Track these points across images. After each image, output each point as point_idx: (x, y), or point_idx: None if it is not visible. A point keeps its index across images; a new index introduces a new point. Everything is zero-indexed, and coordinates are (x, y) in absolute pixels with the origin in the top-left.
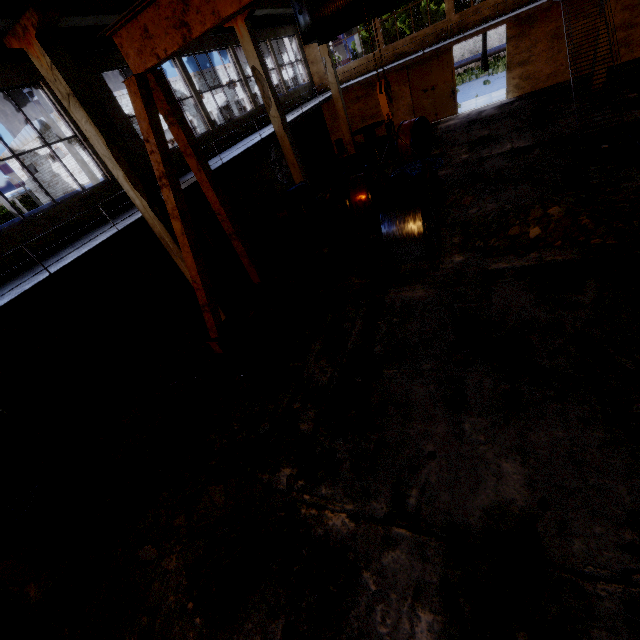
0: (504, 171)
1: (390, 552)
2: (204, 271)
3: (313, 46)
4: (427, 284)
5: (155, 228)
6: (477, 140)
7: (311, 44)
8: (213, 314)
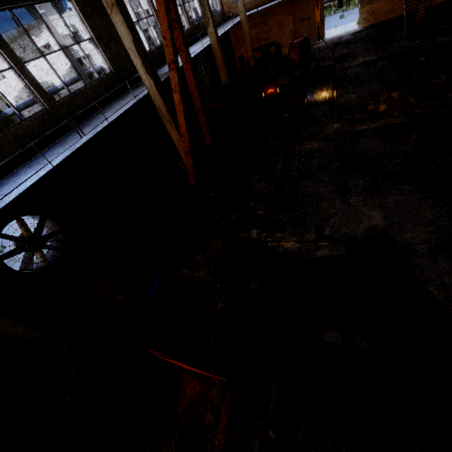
0: (360, 75)
1: (319, 251)
2: (188, 129)
3: None
4: (319, 140)
5: (156, 101)
6: (340, 56)
7: None
8: (192, 158)
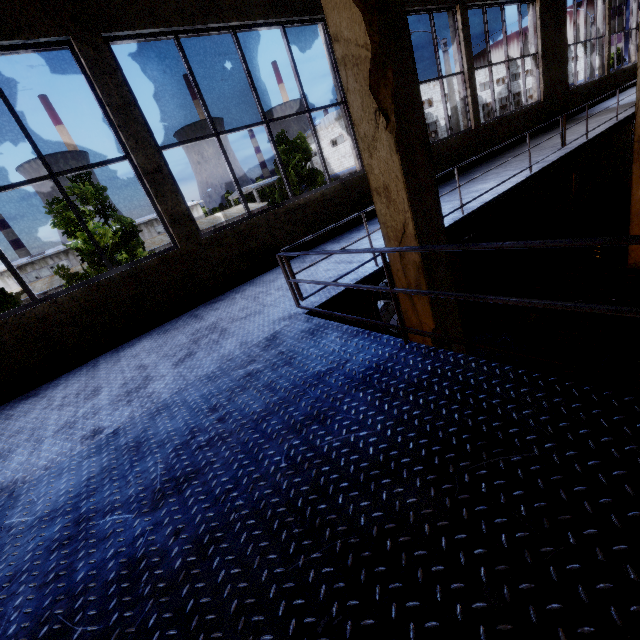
0: None
1: None
2: None
3: None
4: None
5: None
6: None
7: None
8: None
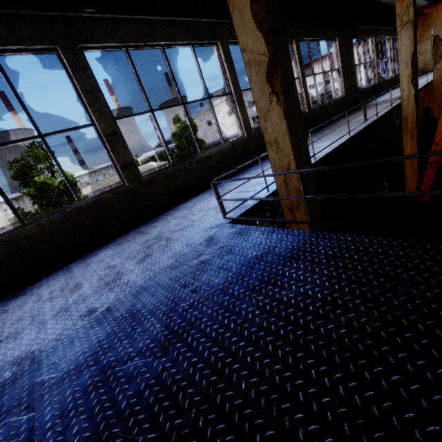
0: None
1: None
2: None
3: (426, 42)
4: None
5: (405, 112)
6: None
7: (425, 41)
8: (435, 171)
